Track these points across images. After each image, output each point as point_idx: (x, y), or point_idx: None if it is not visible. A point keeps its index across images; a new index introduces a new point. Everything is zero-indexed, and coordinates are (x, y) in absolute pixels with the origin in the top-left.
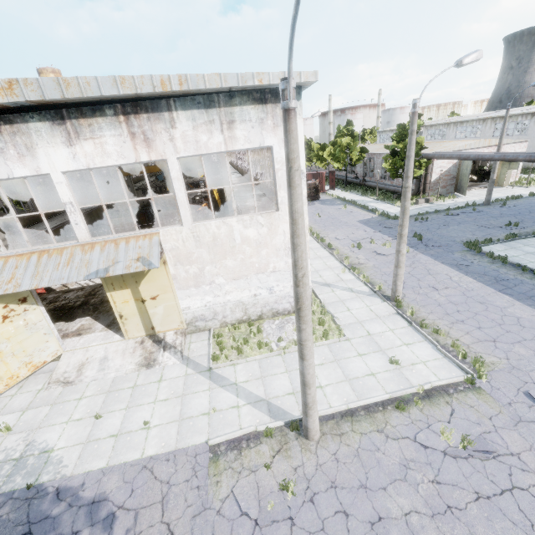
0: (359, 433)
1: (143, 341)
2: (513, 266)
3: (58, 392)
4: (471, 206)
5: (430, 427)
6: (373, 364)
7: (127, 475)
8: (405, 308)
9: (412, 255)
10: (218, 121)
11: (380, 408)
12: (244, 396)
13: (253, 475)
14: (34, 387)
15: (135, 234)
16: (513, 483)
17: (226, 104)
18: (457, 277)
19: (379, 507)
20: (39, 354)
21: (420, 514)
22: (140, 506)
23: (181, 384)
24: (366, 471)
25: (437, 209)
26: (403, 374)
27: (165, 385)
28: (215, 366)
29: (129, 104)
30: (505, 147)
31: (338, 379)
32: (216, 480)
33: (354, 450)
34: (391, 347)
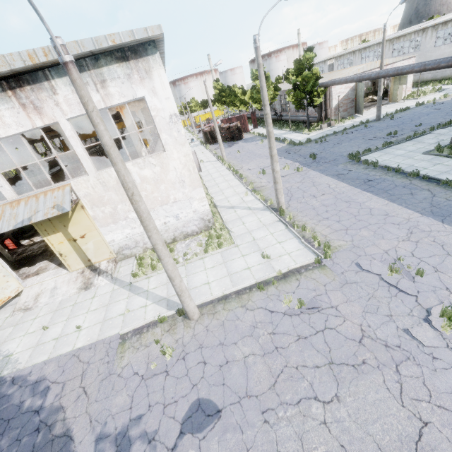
0: (228, 310)
1: (83, 271)
2: (382, 168)
3: (20, 316)
4: (364, 123)
5: (278, 298)
6: (251, 260)
7: (61, 362)
8: (286, 216)
9: (304, 172)
10: (92, 82)
11: (247, 291)
12: (151, 298)
13: (147, 348)
14: (3, 316)
15: (51, 188)
16: (326, 326)
17: (94, 67)
18: (334, 185)
19: (229, 355)
20: (3, 291)
21: (255, 355)
22: (67, 380)
23: (108, 297)
24: (226, 334)
25: (336, 131)
26: (271, 264)
27: (96, 300)
28: (134, 281)
29: (12, 80)
30: (395, 65)
31: (222, 276)
32: (121, 356)
33: (221, 322)
34: (268, 246)
